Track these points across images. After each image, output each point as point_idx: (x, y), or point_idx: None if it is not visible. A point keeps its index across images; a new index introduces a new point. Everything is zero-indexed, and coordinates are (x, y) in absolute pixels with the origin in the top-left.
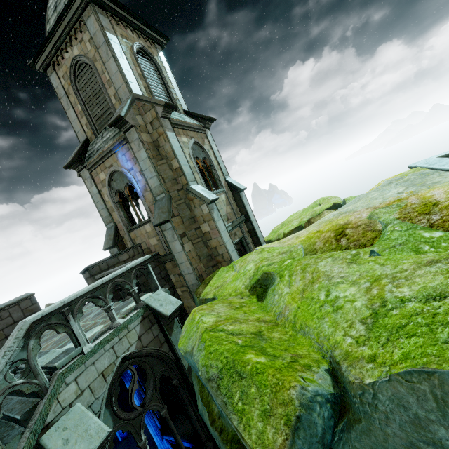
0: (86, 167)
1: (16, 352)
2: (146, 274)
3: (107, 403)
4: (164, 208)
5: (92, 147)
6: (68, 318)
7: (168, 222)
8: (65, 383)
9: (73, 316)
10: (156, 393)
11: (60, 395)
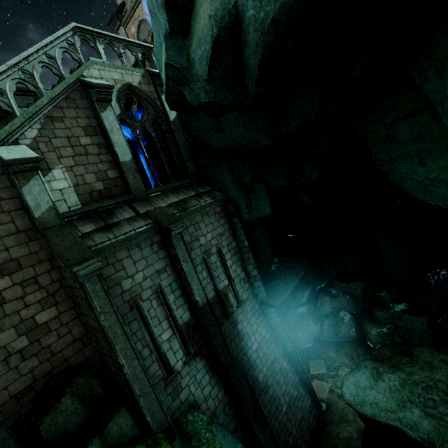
0: (122, 23)
1: (69, 35)
2: (149, 57)
3: (117, 101)
4: None
5: (126, 6)
6: (96, 41)
7: None
8: (93, 67)
9: (99, 43)
10: (149, 122)
11: (90, 70)
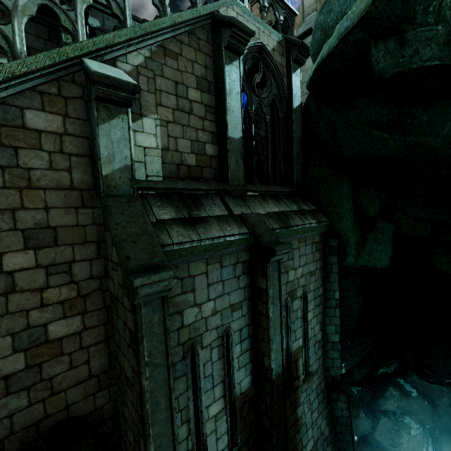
0: None
1: None
2: (289, 25)
3: (243, 61)
4: (311, 21)
5: None
6: None
7: (309, 36)
8: (232, 7)
9: None
10: (268, 101)
11: (228, 9)
